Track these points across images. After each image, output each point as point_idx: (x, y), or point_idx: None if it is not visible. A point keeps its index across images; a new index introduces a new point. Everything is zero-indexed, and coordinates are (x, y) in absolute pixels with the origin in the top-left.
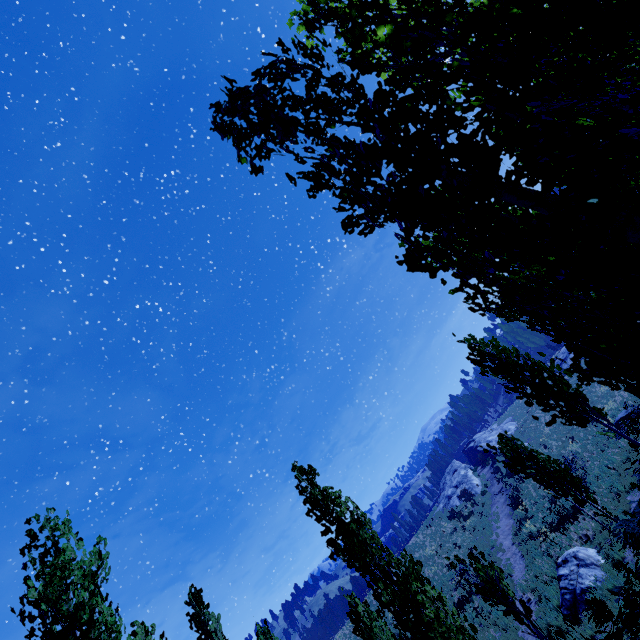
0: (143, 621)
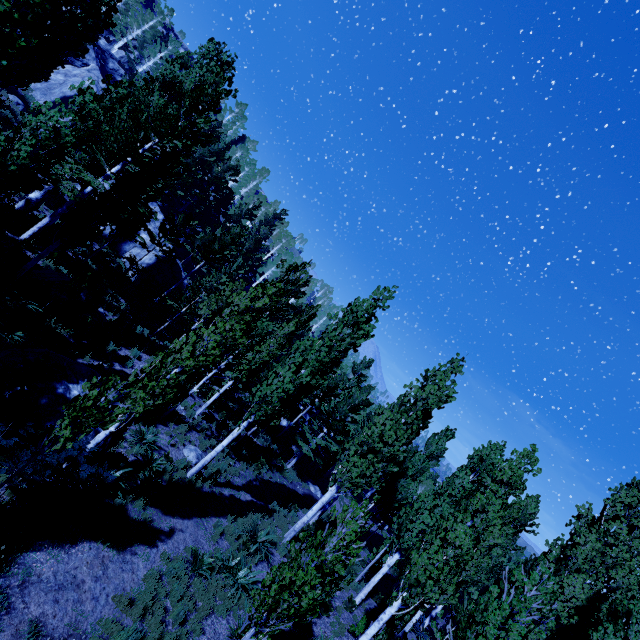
0: (532, 448)
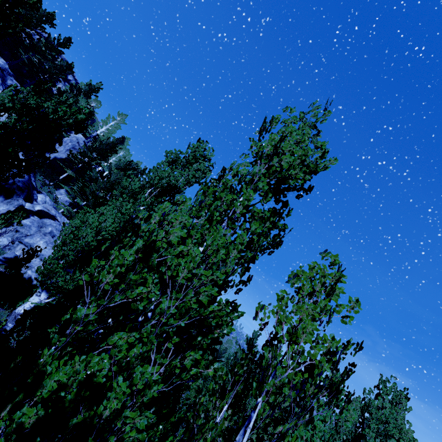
0: None
